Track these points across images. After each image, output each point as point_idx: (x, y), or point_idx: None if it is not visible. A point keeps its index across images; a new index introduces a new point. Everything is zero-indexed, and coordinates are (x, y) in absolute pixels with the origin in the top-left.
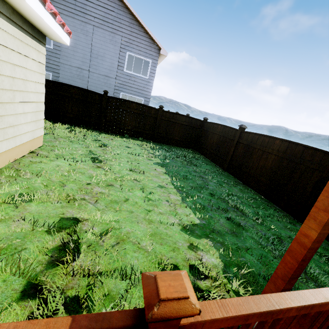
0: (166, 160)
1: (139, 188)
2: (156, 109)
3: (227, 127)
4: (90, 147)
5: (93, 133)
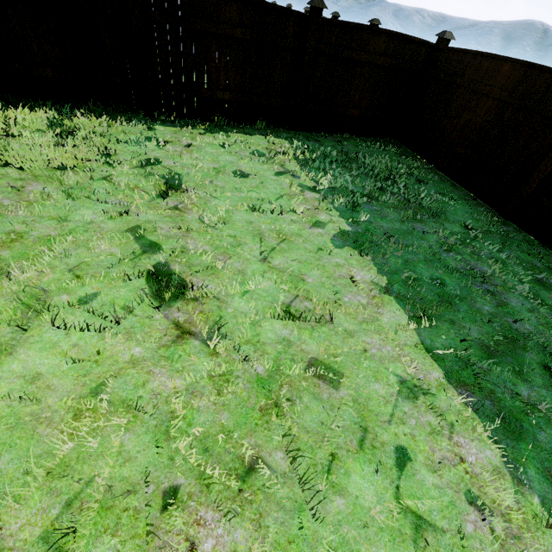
0: (360, 215)
1: (354, 443)
2: (301, 16)
3: (545, 71)
4: (132, 209)
5: (131, 129)
